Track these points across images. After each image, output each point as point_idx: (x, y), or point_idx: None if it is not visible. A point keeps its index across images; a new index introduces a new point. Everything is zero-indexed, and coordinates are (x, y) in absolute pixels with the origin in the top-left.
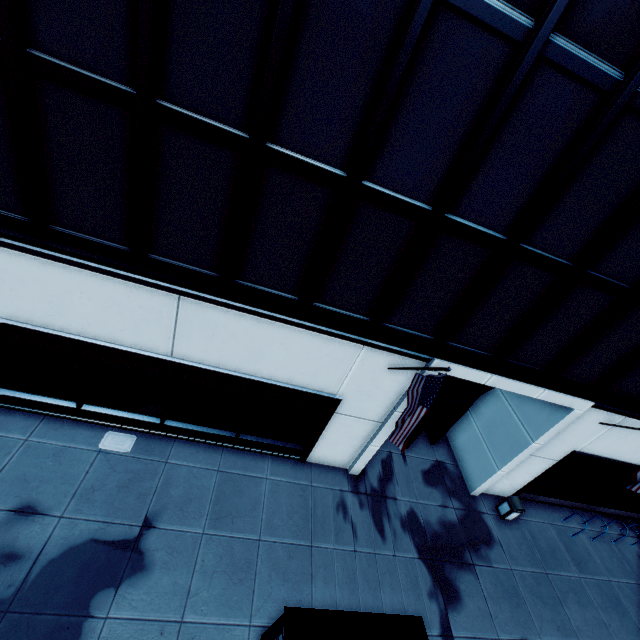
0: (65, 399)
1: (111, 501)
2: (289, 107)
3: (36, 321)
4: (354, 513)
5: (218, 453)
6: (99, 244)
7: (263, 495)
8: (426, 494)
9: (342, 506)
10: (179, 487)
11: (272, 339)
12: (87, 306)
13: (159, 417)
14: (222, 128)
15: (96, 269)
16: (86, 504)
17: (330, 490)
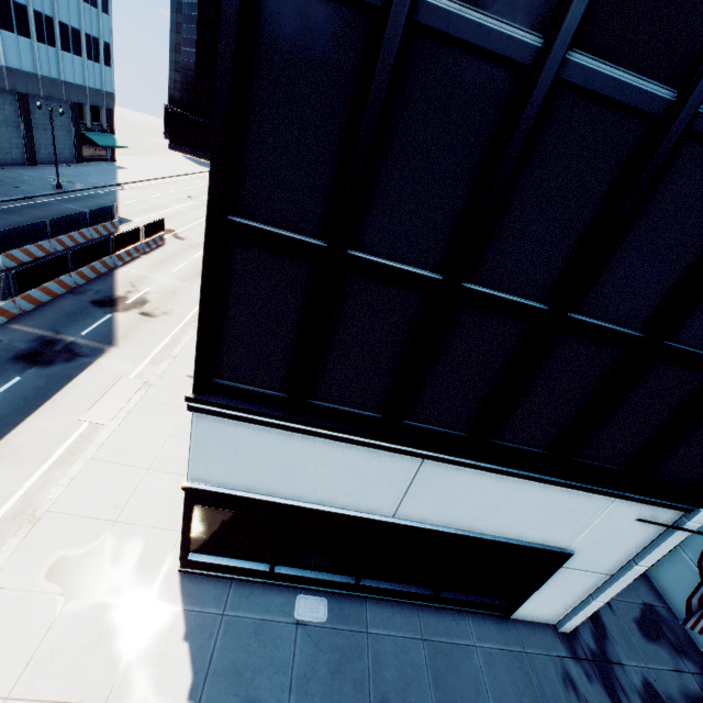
0: (256, 561)
1: (329, 693)
2: (601, 279)
3: (260, 489)
4: (585, 690)
5: (414, 614)
6: (352, 413)
7: (480, 671)
8: (652, 654)
9: (568, 680)
10: (391, 667)
11: (511, 496)
12: (320, 473)
13: (352, 575)
14: (522, 302)
15: (346, 439)
16: (306, 700)
17: (547, 657)
